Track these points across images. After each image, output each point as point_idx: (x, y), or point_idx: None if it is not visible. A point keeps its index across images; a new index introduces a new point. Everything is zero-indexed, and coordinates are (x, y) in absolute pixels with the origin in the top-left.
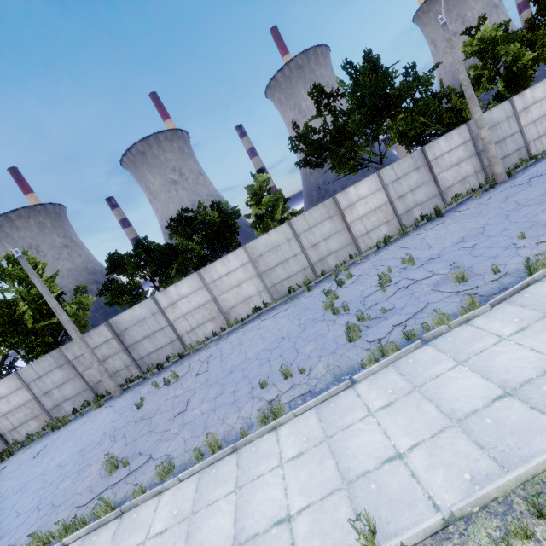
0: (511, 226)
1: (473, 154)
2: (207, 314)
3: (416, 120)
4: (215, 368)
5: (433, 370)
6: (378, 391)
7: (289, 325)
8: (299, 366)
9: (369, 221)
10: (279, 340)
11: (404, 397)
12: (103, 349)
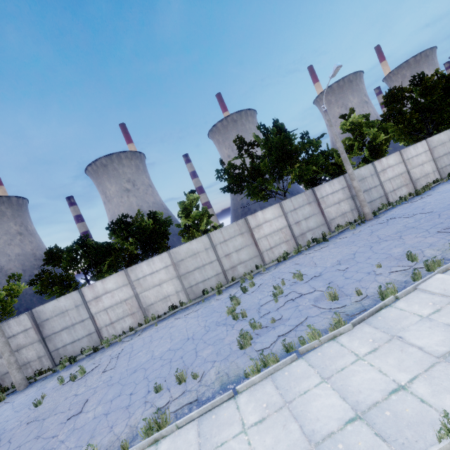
0: (373, 255)
1: (349, 197)
2: (128, 309)
3: (309, 169)
4: (122, 365)
5: (303, 385)
6: (255, 404)
7: (196, 326)
8: (192, 371)
9: (273, 239)
10: (184, 341)
11: (275, 413)
12: (19, 338)
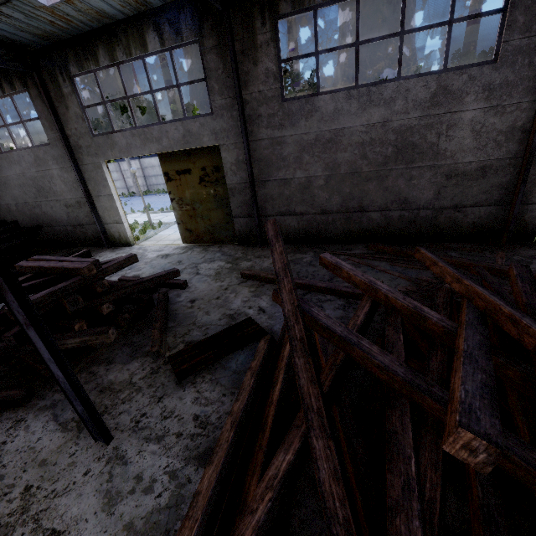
0: None
1: (142, 176)
2: None
3: None
4: None
5: None
6: None
7: None
8: None
9: None
10: None
11: None
12: None
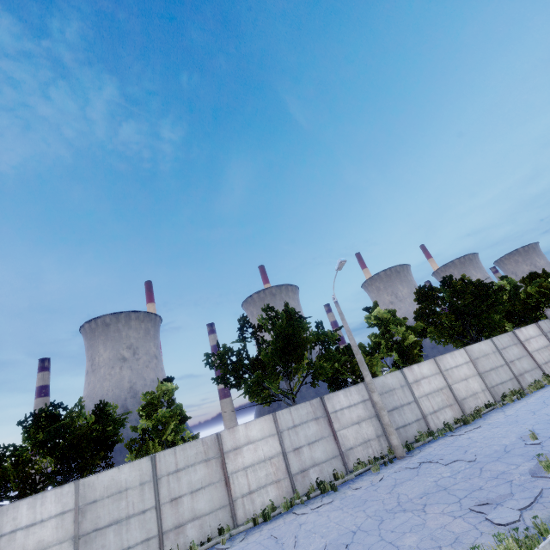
0: (375, 545)
1: (373, 415)
2: None
3: (324, 367)
4: None
5: None
6: None
7: None
8: None
9: (256, 475)
10: None
11: None
12: None
